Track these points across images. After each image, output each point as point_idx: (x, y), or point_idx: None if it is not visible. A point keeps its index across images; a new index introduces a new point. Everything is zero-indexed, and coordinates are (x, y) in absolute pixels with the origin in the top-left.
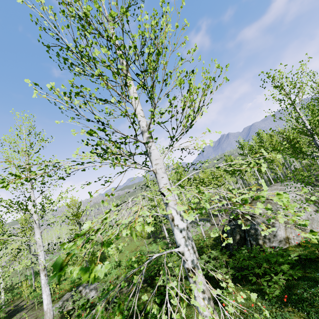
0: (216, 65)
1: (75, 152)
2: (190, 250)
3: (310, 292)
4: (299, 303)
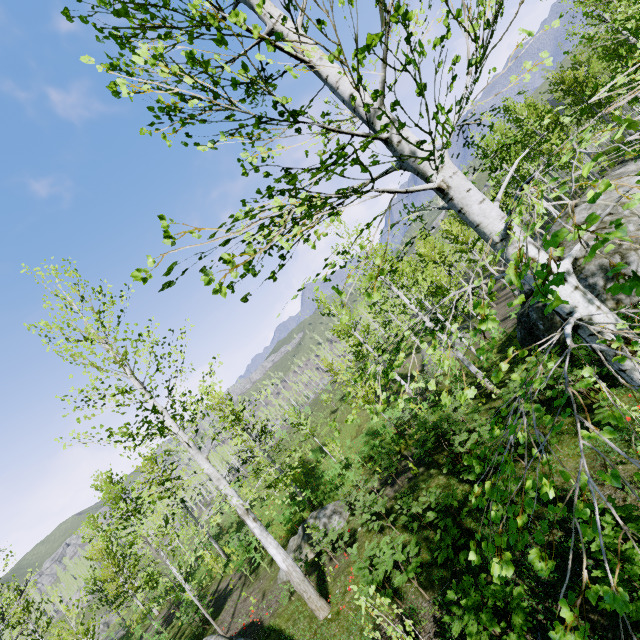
0: None
1: (273, 203)
2: (601, 308)
3: None
4: None
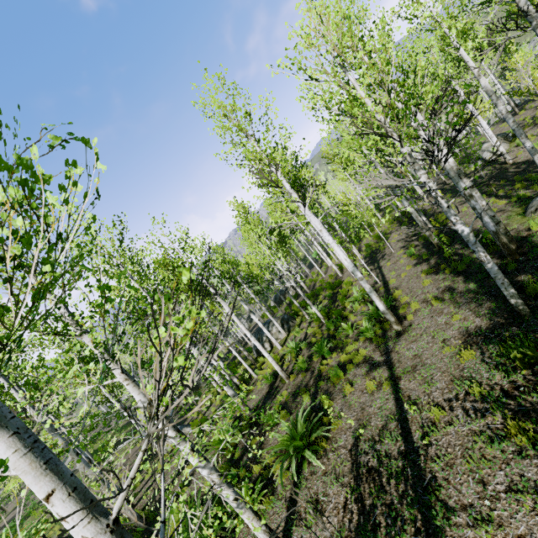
0: None
1: None
2: None
3: None
4: None
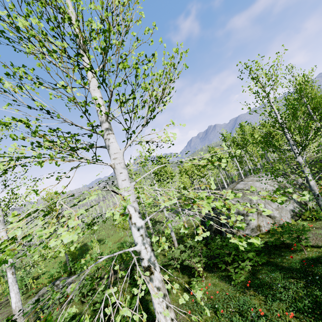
0: (174, 48)
1: (12, 145)
2: (147, 248)
3: (271, 276)
4: (260, 287)
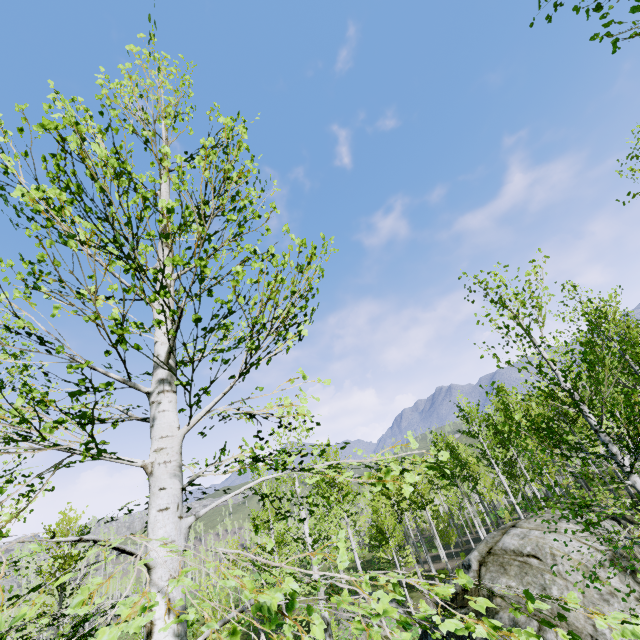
0: (297, 240)
1: None
2: None
3: None
4: None
